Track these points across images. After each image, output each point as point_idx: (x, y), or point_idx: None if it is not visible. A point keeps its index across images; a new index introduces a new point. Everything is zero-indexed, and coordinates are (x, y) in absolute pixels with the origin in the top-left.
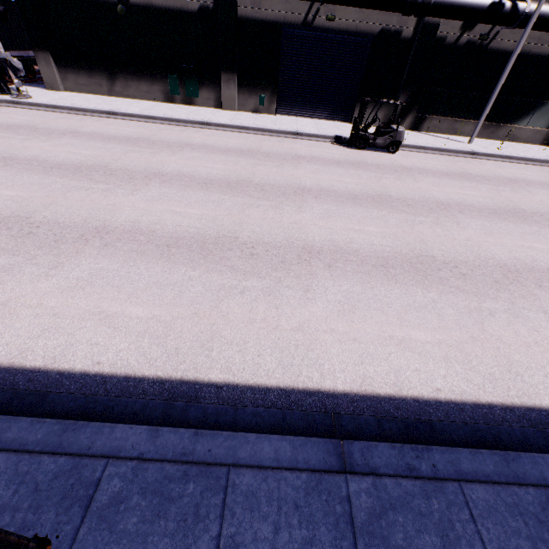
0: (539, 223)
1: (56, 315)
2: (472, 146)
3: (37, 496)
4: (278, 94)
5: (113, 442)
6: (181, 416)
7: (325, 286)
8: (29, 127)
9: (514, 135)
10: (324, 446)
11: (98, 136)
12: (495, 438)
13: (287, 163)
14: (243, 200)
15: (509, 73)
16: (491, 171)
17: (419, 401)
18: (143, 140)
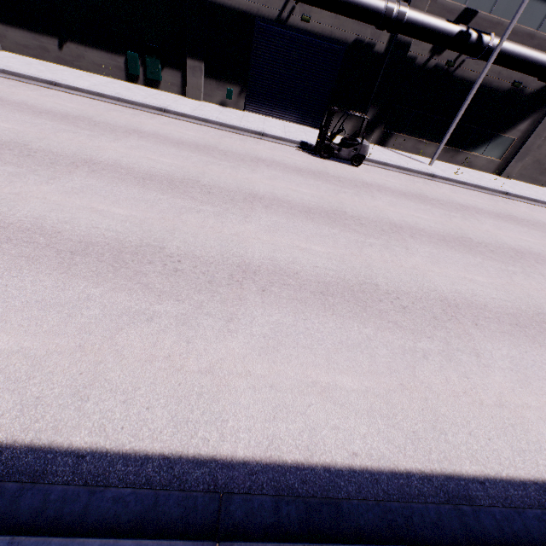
0: (483, 254)
1: None
2: (432, 168)
3: None
4: (247, 90)
5: None
6: (7, 507)
7: (253, 316)
8: None
9: (470, 162)
10: None
11: (27, 108)
12: (407, 522)
13: (245, 165)
14: (183, 202)
15: (471, 102)
16: (446, 196)
17: (330, 470)
18: (84, 119)
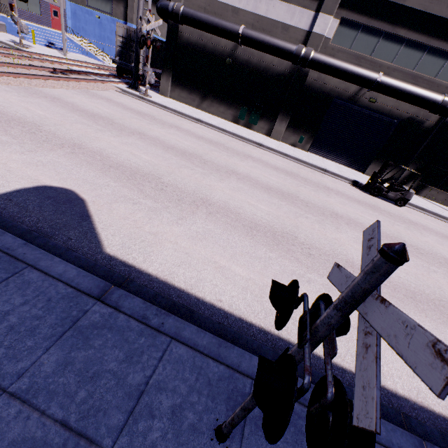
0: None
1: (187, 253)
2: None
3: (211, 388)
4: (314, 138)
5: (253, 368)
6: None
7: None
8: (150, 116)
9: None
10: (411, 439)
11: (192, 134)
12: None
13: (321, 190)
14: (295, 209)
15: None
16: None
17: None
18: (220, 144)
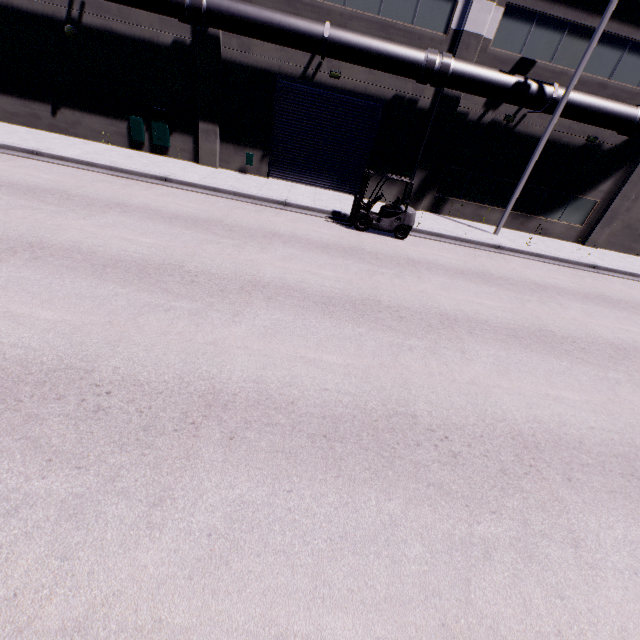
0: (570, 354)
1: None
2: (498, 237)
3: None
4: (271, 154)
5: None
6: None
7: (200, 490)
8: None
9: (545, 229)
10: None
11: None
12: None
13: (253, 242)
14: (149, 297)
15: (539, 160)
16: (516, 272)
17: None
18: (56, 192)
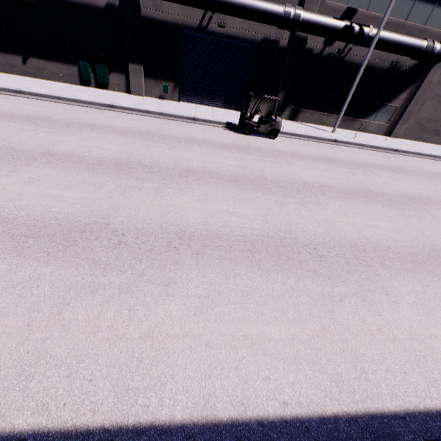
0: (382, 203)
1: None
2: (334, 135)
3: None
4: (180, 85)
5: None
6: None
7: (188, 278)
8: None
9: (365, 128)
10: None
11: None
12: None
13: (180, 145)
14: (127, 182)
15: (360, 80)
16: (348, 156)
17: (263, 423)
18: (44, 119)
